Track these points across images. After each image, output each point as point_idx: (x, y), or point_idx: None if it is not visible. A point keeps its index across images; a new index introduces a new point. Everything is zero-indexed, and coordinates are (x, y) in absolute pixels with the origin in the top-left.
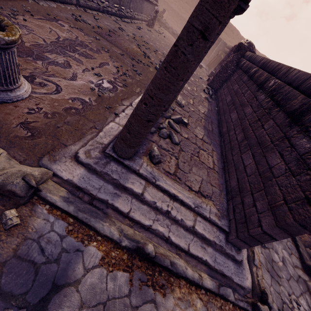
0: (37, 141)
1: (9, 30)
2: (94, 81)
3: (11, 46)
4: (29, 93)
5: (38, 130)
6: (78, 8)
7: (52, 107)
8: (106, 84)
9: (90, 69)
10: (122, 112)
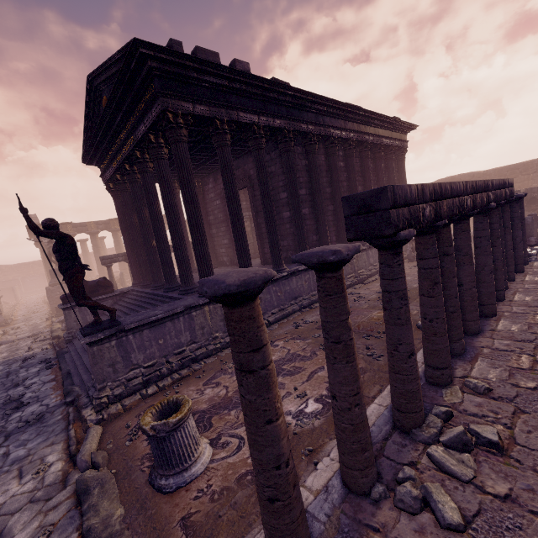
0: None
1: (181, 409)
2: (293, 409)
3: (180, 423)
4: (206, 463)
5: (195, 528)
6: (303, 310)
7: (224, 478)
8: (312, 406)
9: (292, 391)
10: (324, 458)
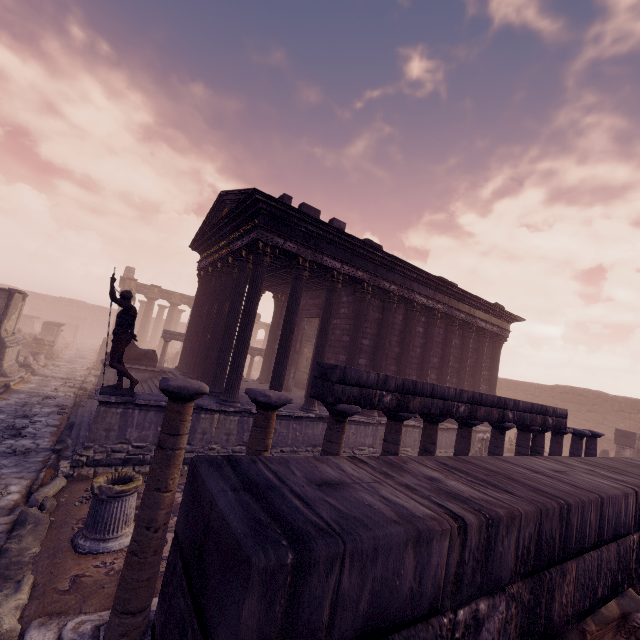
0: (63, 598)
1: (130, 483)
2: None
3: (122, 495)
4: (124, 546)
5: (80, 586)
6: None
7: None
8: None
9: None
10: None
